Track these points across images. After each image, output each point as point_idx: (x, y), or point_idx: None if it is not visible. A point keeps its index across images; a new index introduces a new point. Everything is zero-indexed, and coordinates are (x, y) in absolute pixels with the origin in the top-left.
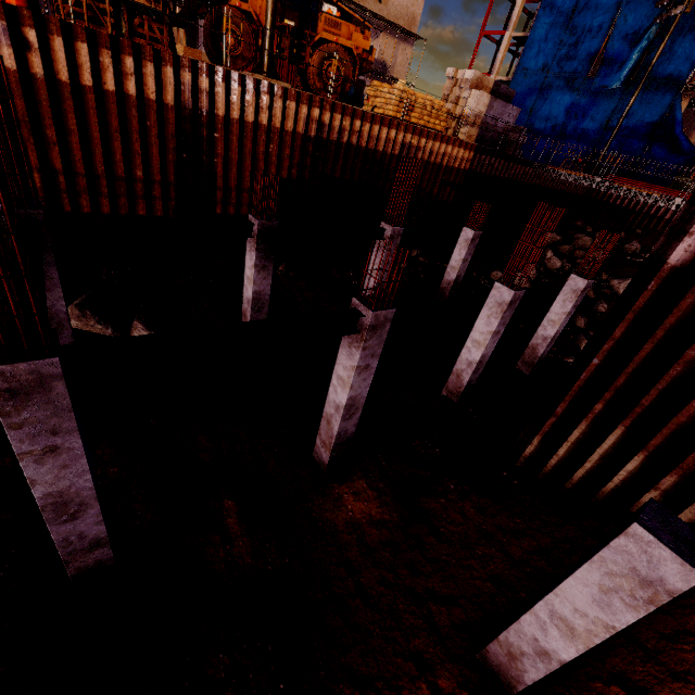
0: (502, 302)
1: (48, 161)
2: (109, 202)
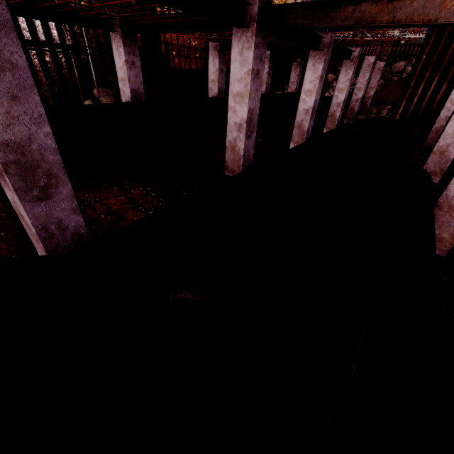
0: (370, 64)
1: (165, 38)
2: (184, 61)
